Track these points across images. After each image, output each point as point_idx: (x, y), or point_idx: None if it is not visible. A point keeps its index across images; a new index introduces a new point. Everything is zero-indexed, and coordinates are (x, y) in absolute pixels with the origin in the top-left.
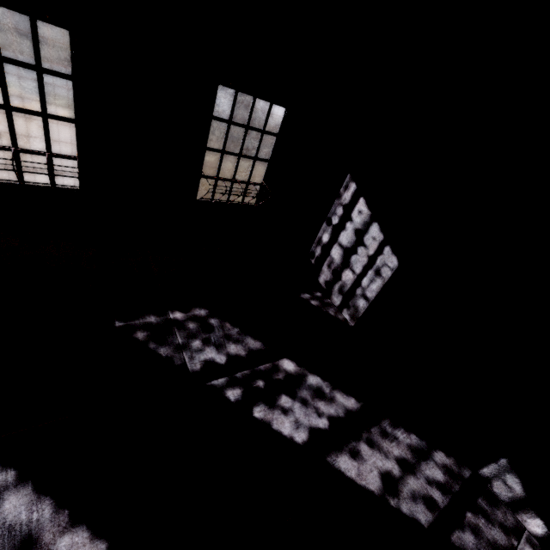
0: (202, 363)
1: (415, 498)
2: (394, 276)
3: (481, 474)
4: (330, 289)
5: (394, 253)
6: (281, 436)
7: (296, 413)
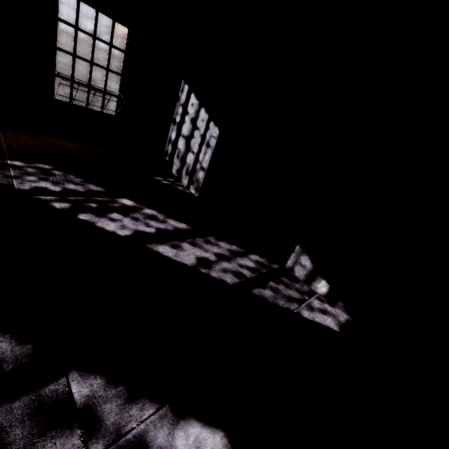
0: (32, 187)
1: (226, 271)
2: (218, 142)
3: (287, 267)
4: (180, 174)
5: (216, 125)
6: (103, 230)
7: (124, 222)
